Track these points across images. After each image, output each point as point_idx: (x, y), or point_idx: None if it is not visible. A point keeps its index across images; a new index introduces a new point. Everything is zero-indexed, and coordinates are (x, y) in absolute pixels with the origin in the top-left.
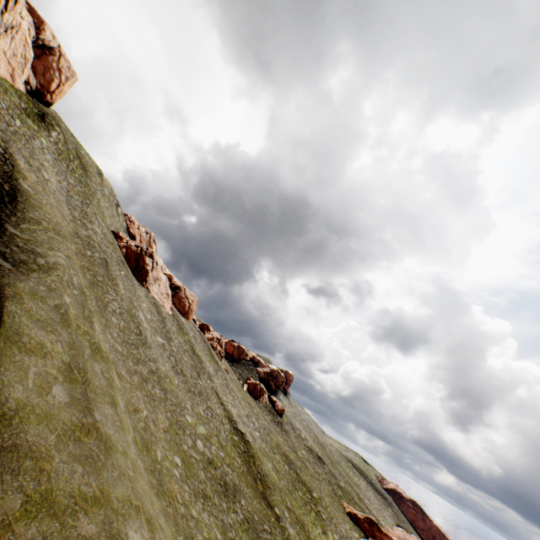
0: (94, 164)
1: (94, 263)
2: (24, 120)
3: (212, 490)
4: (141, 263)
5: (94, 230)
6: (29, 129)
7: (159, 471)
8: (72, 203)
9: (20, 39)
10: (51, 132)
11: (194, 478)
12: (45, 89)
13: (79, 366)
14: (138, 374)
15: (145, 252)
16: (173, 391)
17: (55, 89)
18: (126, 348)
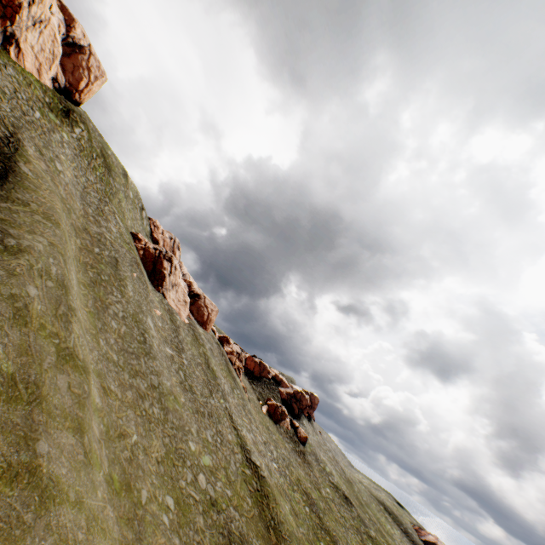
0: (119, 166)
1: (100, 261)
2: (46, 113)
3: (211, 543)
4: (158, 267)
5: (109, 228)
6: (50, 122)
7: (139, 519)
8: (88, 199)
9: (49, 34)
10: (74, 128)
11: (189, 526)
12: (74, 88)
13: (29, 378)
14: (134, 389)
15: (163, 255)
16: (176, 410)
17: (83, 88)
18: (123, 357)
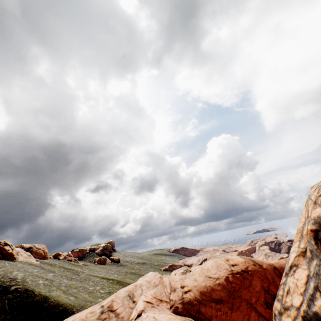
0: None
1: None
2: None
3: None
4: (4, 252)
5: None
6: None
7: None
8: None
9: None
10: None
11: None
12: None
13: (65, 291)
14: None
15: (2, 245)
16: (77, 286)
17: None
18: None
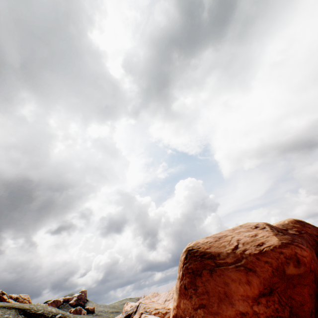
0: None
1: None
2: None
3: None
4: (4, 301)
5: None
6: None
7: None
8: None
9: None
10: None
11: None
12: None
13: None
14: None
15: (1, 294)
16: None
17: None
18: None
